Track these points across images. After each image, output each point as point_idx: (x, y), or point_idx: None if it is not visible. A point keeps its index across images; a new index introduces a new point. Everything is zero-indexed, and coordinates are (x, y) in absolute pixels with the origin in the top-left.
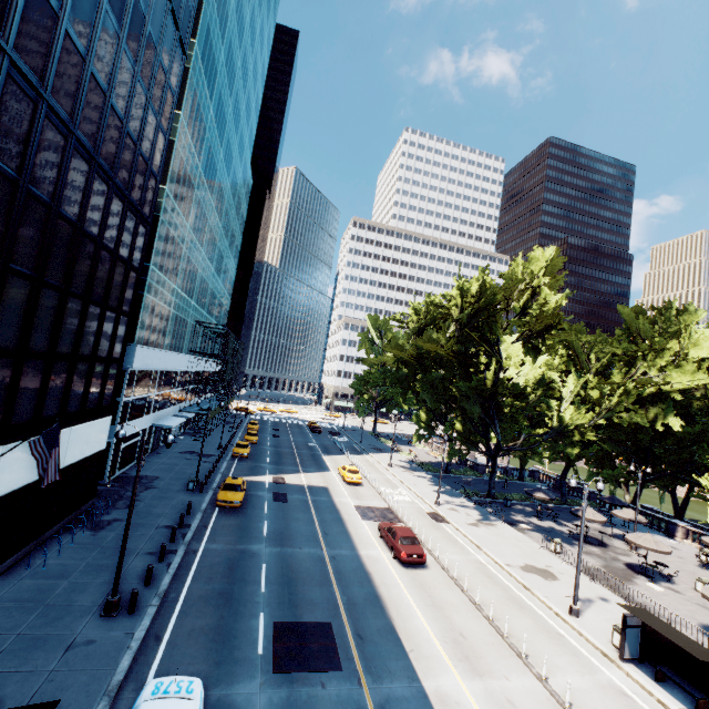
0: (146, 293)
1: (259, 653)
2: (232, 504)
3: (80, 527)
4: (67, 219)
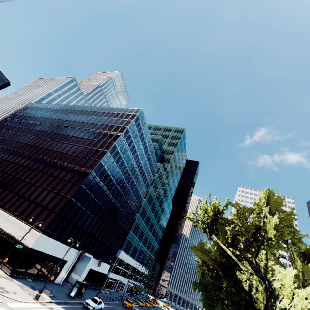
0: (127, 237)
1: None
2: (126, 304)
3: (95, 290)
4: (117, 223)
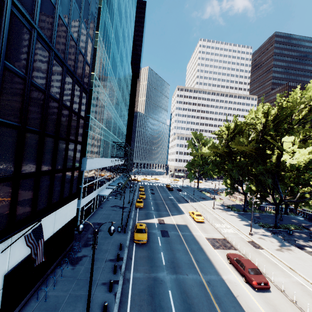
0: (89, 130)
1: None
2: (142, 242)
3: (66, 263)
4: (38, 88)
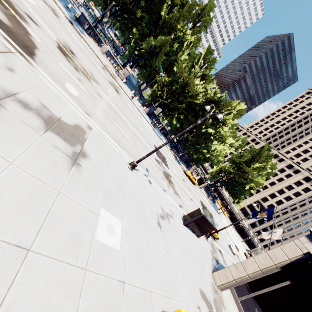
0: None
1: None
2: None
3: None
4: None
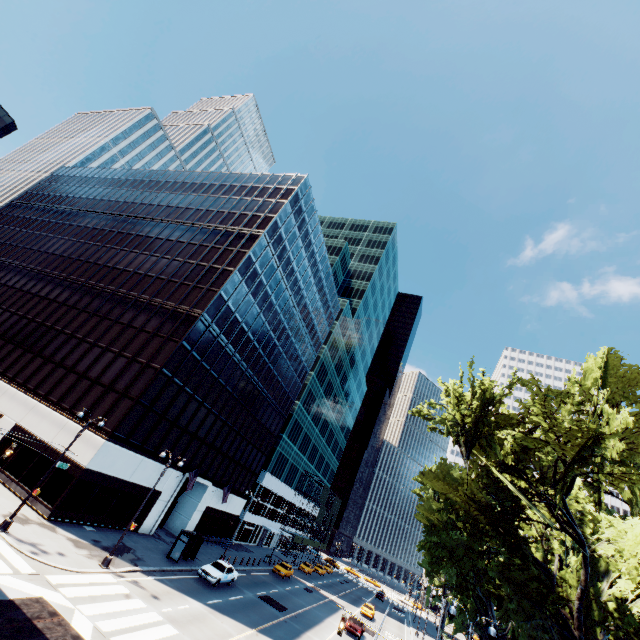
0: (279, 447)
1: (257, 593)
2: (279, 572)
3: (219, 545)
4: (257, 419)
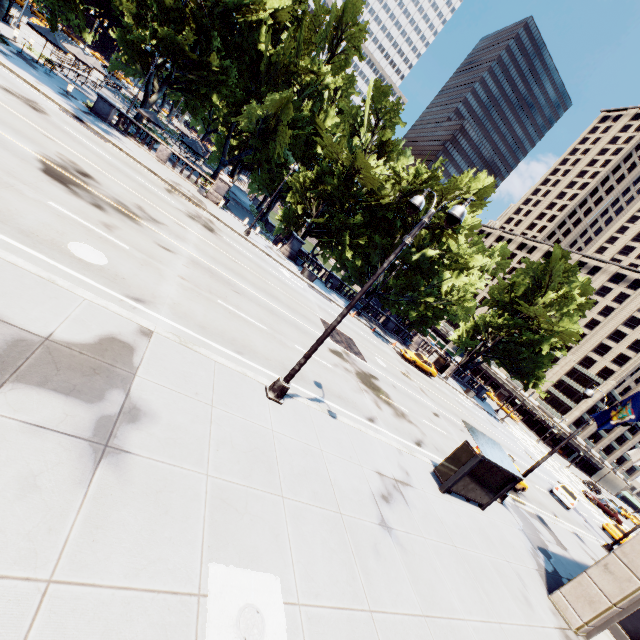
0: None
1: None
2: None
3: None
4: None
